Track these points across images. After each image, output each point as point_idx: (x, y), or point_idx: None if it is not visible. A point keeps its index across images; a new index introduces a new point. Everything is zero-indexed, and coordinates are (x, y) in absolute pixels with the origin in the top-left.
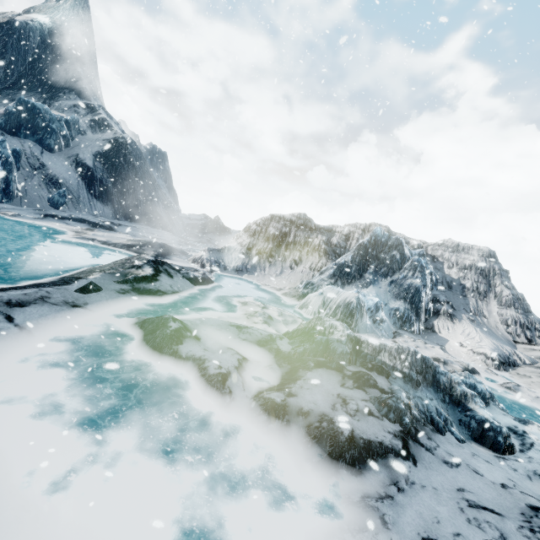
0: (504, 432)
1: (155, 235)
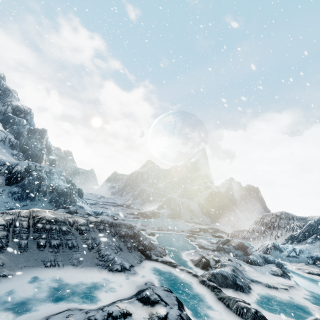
0: (250, 259)
1: (224, 229)
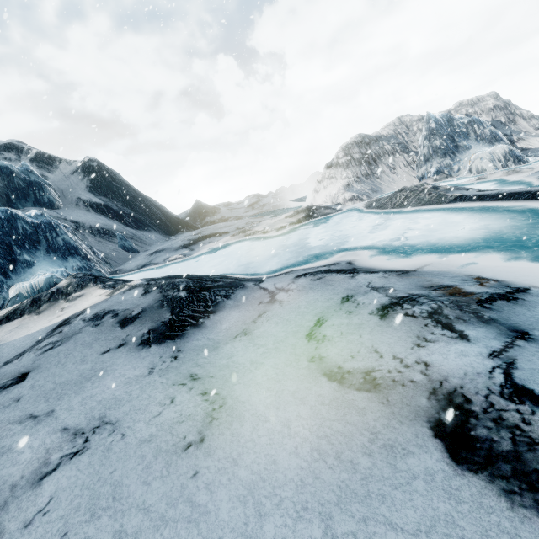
0: None
1: (230, 226)
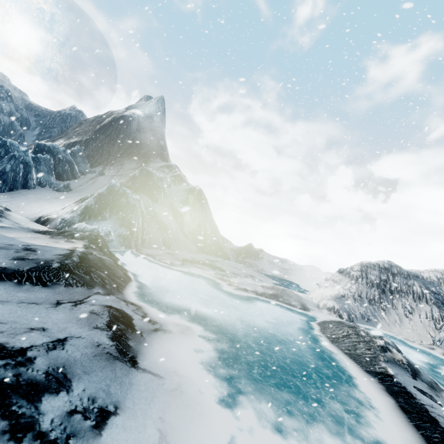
0: None
1: (239, 270)
